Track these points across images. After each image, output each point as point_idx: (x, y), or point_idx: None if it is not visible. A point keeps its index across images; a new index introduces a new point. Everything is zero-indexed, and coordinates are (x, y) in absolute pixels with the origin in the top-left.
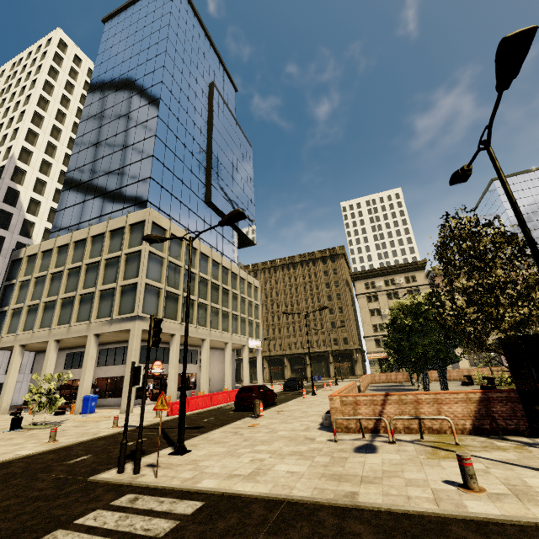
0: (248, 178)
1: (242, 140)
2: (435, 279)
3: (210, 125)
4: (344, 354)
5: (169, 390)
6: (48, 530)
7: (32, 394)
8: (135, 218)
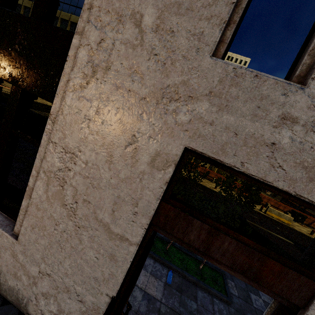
0: None
1: None
2: None
3: None
4: None
5: None
6: (43, 112)
7: None
8: (74, 19)
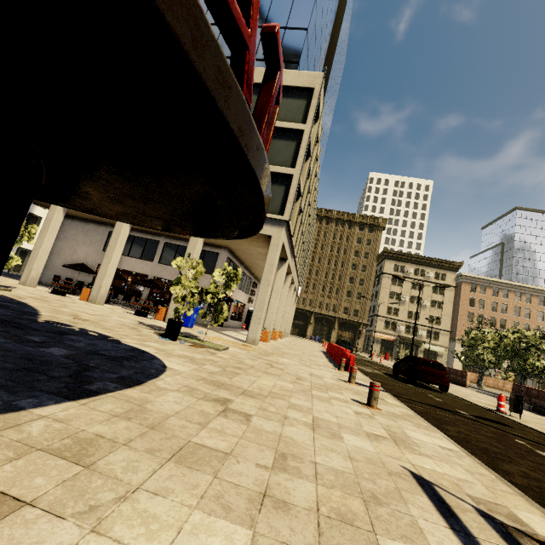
0: (335, 98)
1: (345, 46)
2: (463, 284)
3: (343, 0)
4: (350, 324)
5: (268, 324)
6: None
7: (47, 267)
8: (295, 79)
